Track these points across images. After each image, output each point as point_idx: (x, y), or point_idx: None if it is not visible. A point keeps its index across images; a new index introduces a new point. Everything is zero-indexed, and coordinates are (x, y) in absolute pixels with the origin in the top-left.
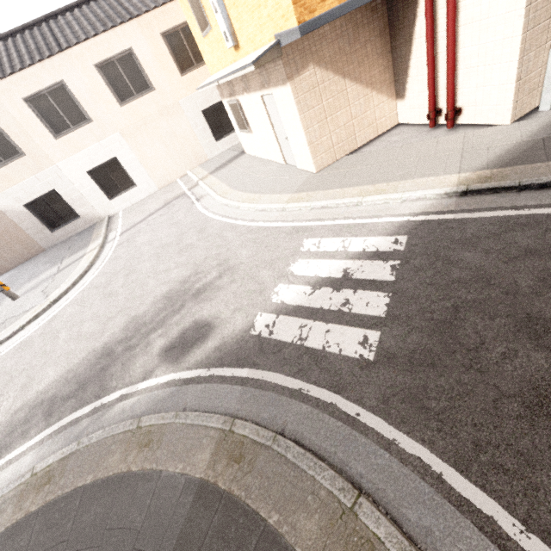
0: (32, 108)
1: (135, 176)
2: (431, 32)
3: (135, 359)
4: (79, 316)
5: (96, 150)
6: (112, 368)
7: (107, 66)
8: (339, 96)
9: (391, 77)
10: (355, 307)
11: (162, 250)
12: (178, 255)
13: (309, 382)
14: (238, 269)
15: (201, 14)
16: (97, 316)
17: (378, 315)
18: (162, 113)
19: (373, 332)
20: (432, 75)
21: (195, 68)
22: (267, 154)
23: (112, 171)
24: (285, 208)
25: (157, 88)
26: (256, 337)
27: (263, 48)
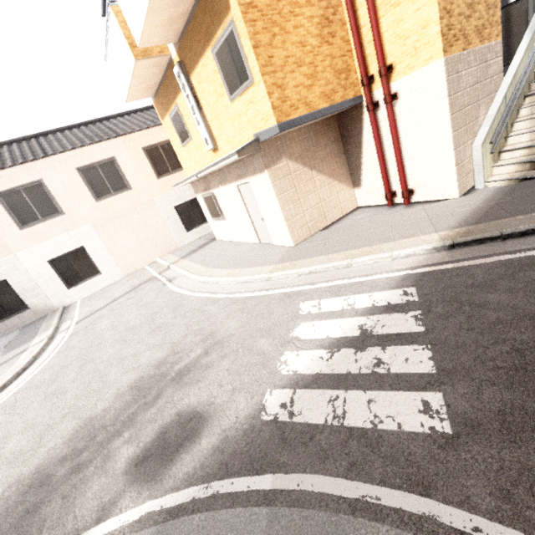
0: (2, 202)
1: (101, 264)
2: (378, 136)
3: (86, 485)
4: (4, 429)
5: (63, 240)
6: (45, 508)
7: (88, 170)
8: (308, 183)
9: (347, 171)
10: (392, 366)
11: (129, 333)
12: (150, 335)
13: (373, 482)
14: (229, 342)
15: (183, 129)
16: (32, 425)
17: (427, 372)
18: (136, 207)
19: (431, 394)
20: (384, 166)
21: (170, 173)
22: (240, 237)
23: (76, 260)
24: (270, 277)
25: (135, 187)
26: (271, 424)
27: (243, 145)
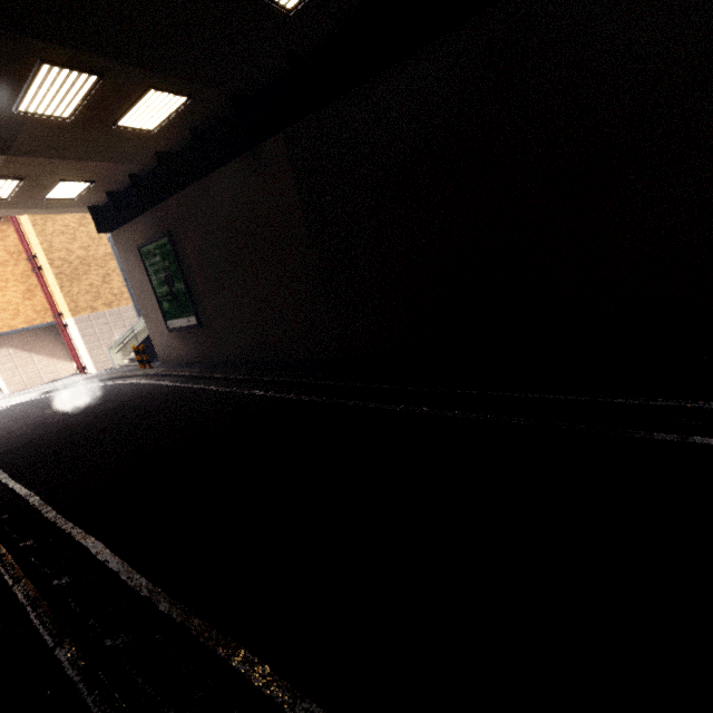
0: None
1: None
2: (66, 340)
3: None
4: None
5: None
6: None
7: None
8: (28, 360)
9: (66, 353)
10: None
11: None
12: None
13: None
14: None
15: None
16: None
17: None
18: None
19: None
20: (73, 354)
21: None
22: None
23: None
24: None
25: None
26: None
27: None
